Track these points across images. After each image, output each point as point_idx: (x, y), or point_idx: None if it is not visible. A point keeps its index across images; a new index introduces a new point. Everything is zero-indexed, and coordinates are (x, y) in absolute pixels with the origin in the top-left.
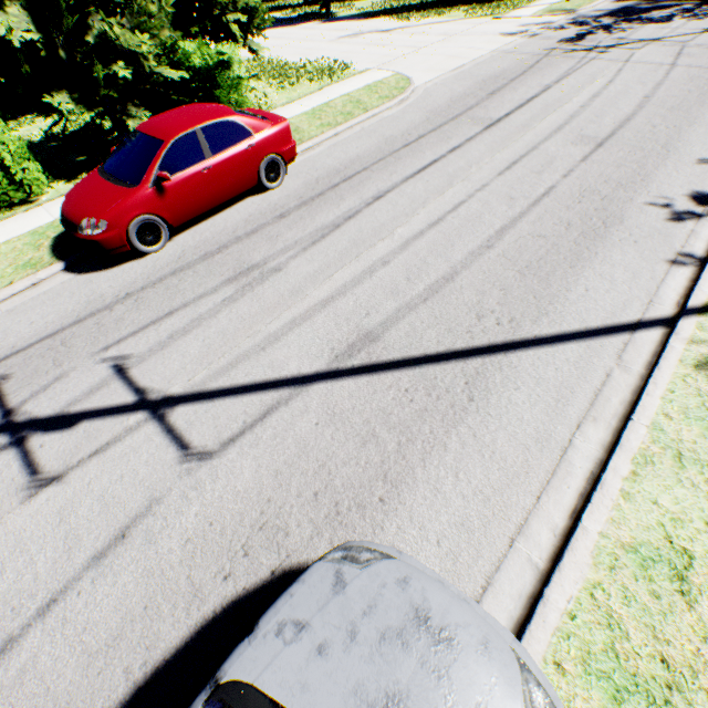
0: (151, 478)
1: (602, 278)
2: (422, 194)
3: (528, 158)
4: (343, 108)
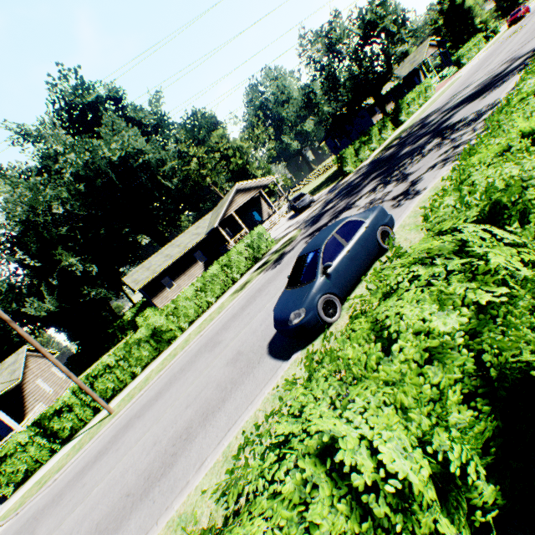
0: None
1: None
2: None
3: None
4: None
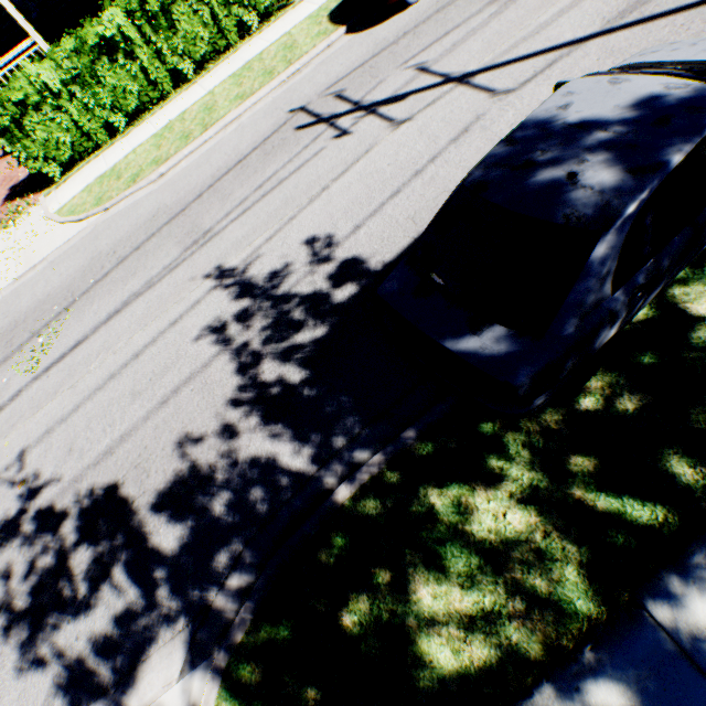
0: (472, 109)
1: None
2: None
3: None
4: None
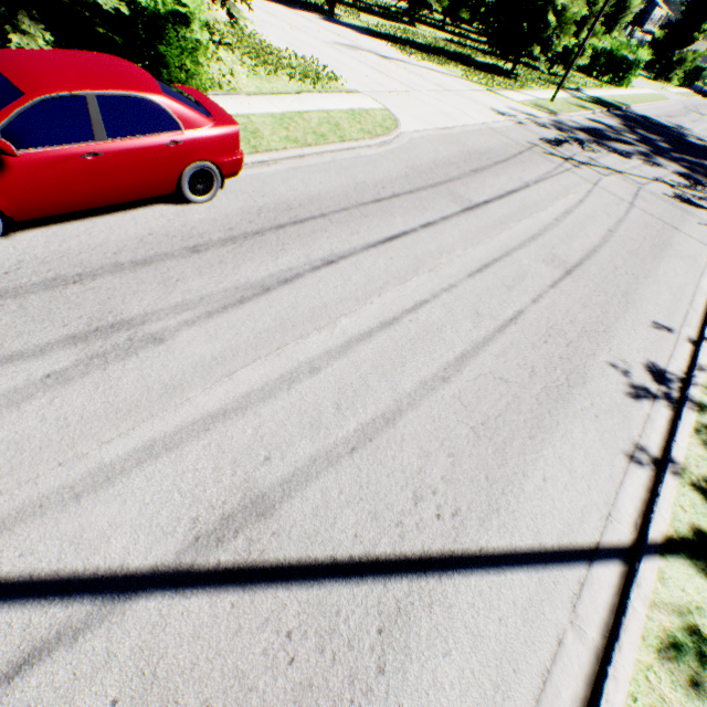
0: None
1: (562, 463)
2: (381, 273)
3: (500, 264)
4: (318, 127)
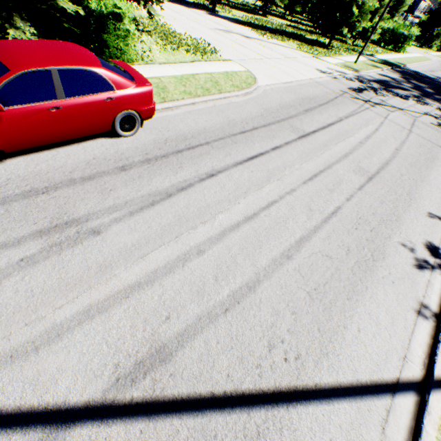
0: None
1: (370, 317)
2: (245, 182)
3: (325, 174)
4: (204, 84)
